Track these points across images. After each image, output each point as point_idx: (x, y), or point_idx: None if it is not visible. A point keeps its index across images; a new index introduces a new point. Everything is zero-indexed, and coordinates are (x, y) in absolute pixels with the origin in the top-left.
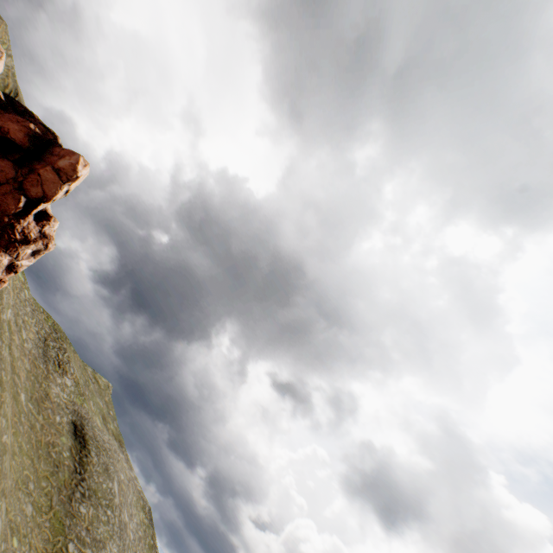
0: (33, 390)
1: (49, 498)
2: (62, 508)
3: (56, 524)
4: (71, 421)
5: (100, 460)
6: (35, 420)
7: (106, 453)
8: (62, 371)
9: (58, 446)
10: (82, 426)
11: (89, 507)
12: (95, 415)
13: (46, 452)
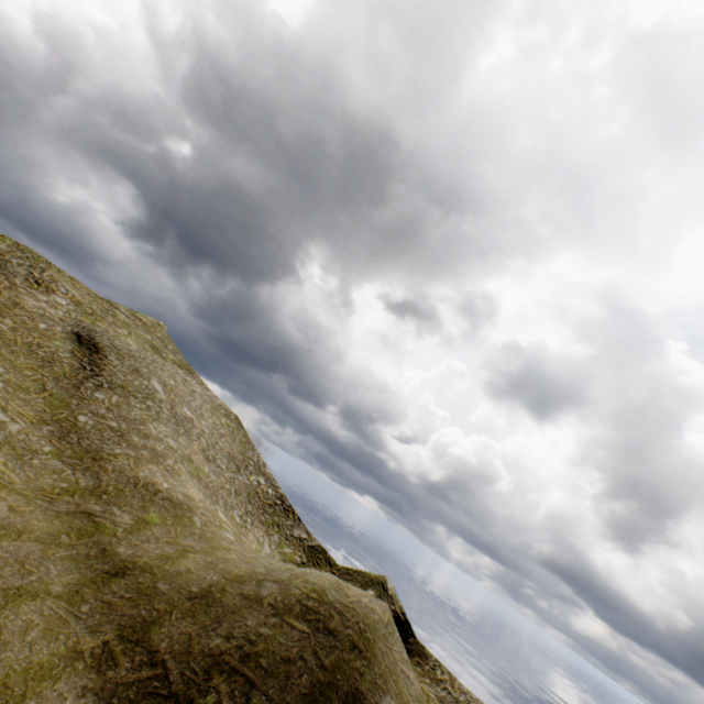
0: None
1: (40, 384)
2: (64, 392)
3: (55, 402)
4: (71, 332)
5: (125, 364)
6: None
7: (135, 359)
8: (46, 290)
9: (48, 348)
10: (91, 337)
11: (111, 396)
12: (124, 337)
13: (27, 350)
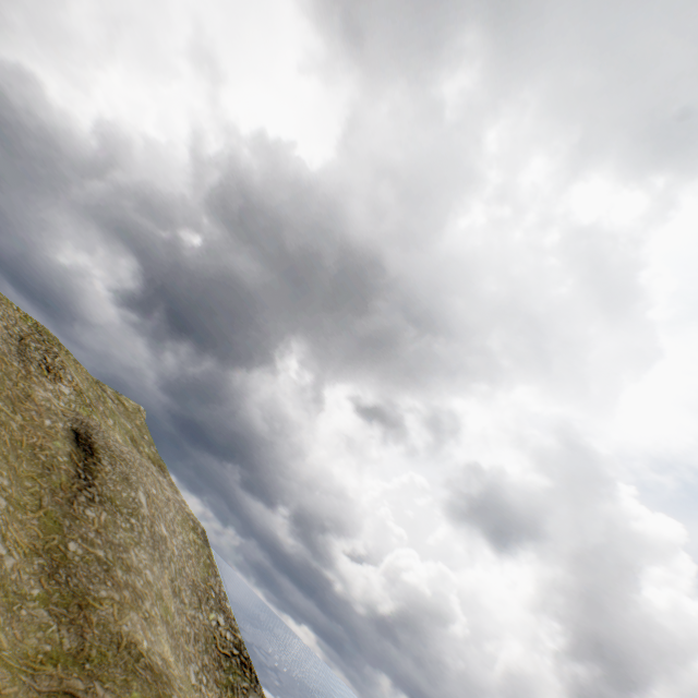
0: (1, 387)
1: (37, 498)
2: (58, 509)
3: (49, 523)
4: (70, 428)
5: (116, 470)
6: (9, 418)
7: (125, 464)
8: (54, 377)
9: (49, 450)
10: (88, 435)
11: (100, 512)
12: (113, 430)
13: (30, 453)
